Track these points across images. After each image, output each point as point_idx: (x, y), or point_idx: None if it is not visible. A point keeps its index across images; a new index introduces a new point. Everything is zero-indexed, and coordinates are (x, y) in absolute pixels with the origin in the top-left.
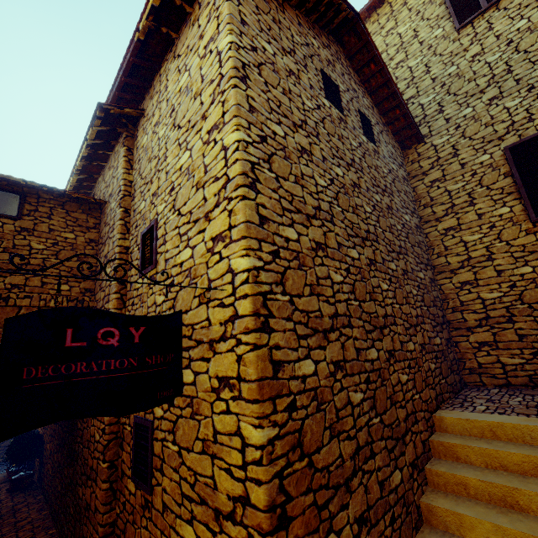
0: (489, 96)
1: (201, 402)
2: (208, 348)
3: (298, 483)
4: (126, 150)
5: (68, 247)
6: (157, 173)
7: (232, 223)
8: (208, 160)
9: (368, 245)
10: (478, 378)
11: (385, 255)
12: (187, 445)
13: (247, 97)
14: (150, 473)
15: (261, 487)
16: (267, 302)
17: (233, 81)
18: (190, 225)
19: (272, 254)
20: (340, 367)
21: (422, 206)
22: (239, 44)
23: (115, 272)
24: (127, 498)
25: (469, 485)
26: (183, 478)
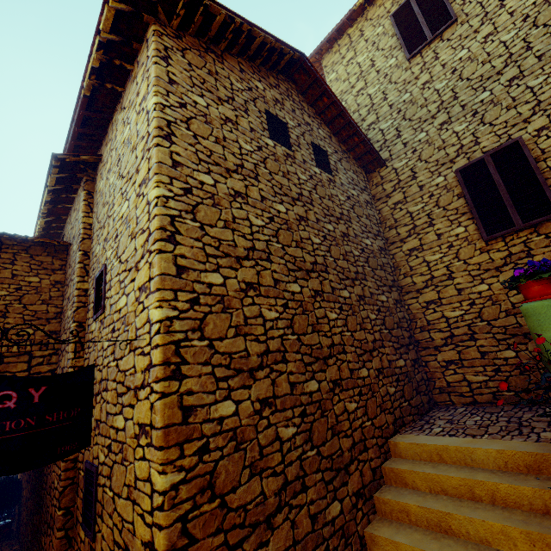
0: (440, 121)
1: (128, 448)
2: (133, 395)
3: (205, 525)
4: (86, 194)
5: (32, 291)
6: (108, 219)
7: (151, 275)
8: (138, 213)
9: (314, 277)
10: (448, 397)
11: (336, 283)
12: (119, 490)
13: (171, 153)
14: (94, 520)
15: (162, 532)
16: (181, 349)
17: (156, 140)
18: (126, 273)
19: (191, 301)
20: (268, 404)
21: (387, 228)
22: (165, 103)
23: (73, 315)
24: (79, 546)
25: (410, 512)
26: (115, 524)
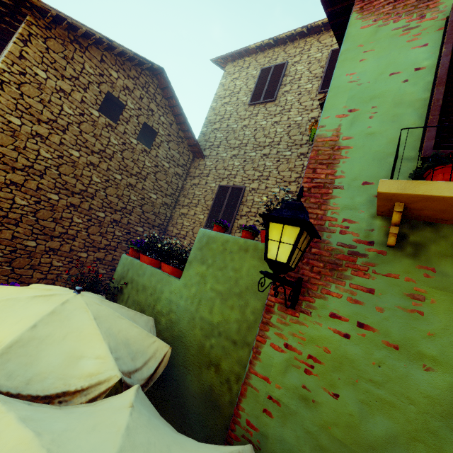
0: (234, 153)
1: None
2: None
3: None
4: None
5: None
6: None
7: None
8: None
9: (78, 197)
10: None
11: (97, 207)
12: None
13: None
14: None
15: None
16: None
17: None
18: None
19: None
20: None
21: (183, 195)
22: (6, 70)
23: None
24: None
25: None
26: None
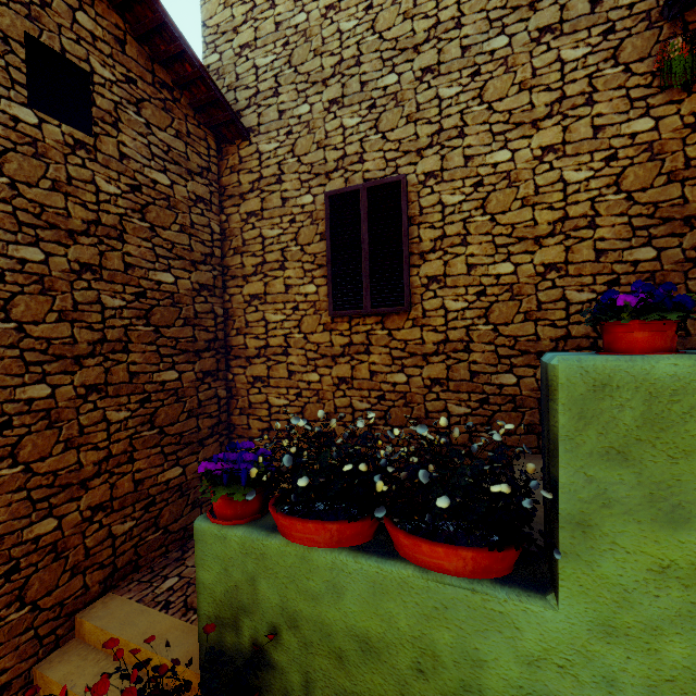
0: (331, 95)
1: None
2: None
3: None
4: None
5: None
6: None
7: None
8: None
9: None
10: None
11: (6, 376)
12: None
13: None
14: None
15: None
16: None
17: None
18: None
19: None
20: None
21: (232, 250)
22: None
23: None
24: None
25: None
26: None
